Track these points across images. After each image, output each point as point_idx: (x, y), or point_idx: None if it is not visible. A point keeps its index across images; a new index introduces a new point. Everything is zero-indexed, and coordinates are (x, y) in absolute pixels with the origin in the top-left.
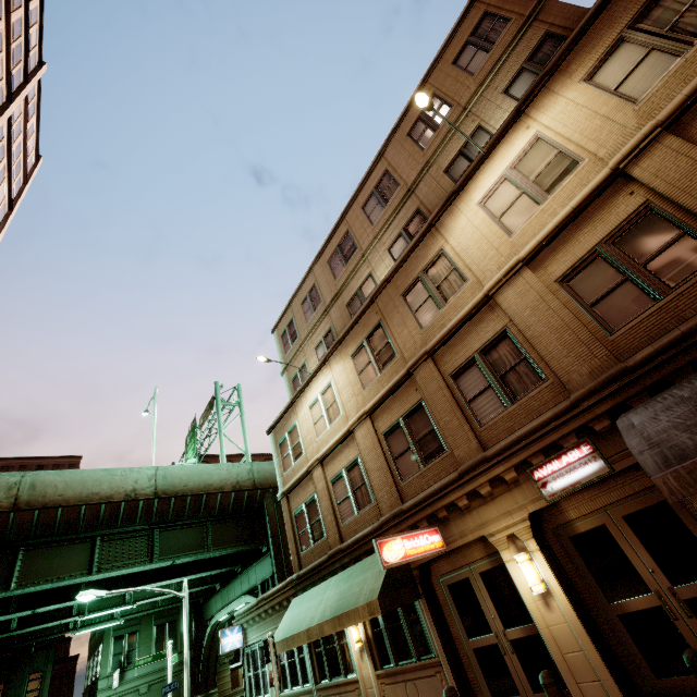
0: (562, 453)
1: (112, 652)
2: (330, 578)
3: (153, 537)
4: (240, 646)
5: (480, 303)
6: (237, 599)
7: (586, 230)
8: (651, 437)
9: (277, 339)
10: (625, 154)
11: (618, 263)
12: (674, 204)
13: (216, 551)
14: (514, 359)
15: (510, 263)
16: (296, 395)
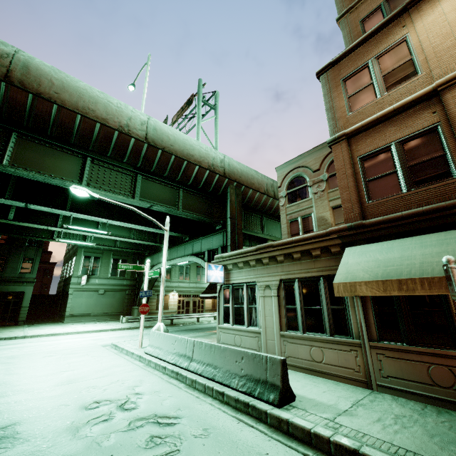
0: None
1: (82, 264)
2: None
3: (135, 179)
4: (221, 281)
5: None
6: (182, 257)
7: None
8: None
9: None
10: None
11: None
12: None
13: (183, 213)
14: None
15: None
16: None
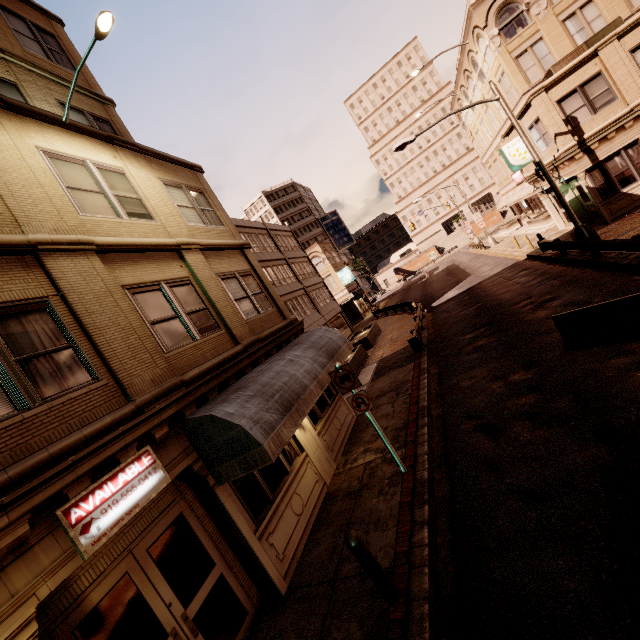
0: (120, 470)
1: None
2: None
3: None
4: None
5: (19, 247)
6: None
7: (153, 266)
8: (253, 417)
9: None
10: (185, 242)
11: (173, 302)
12: (202, 289)
13: None
14: (54, 343)
15: (81, 236)
16: None
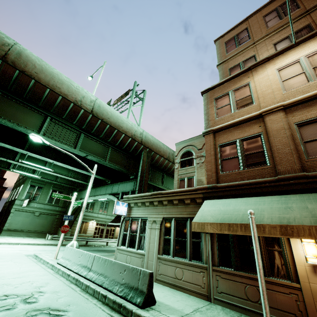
0: None
1: (27, 191)
2: (282, 195)
3: (79, 136)
4: (124, 214)
5: None
6: (103, 195)
7: None
8: None
9: (219, 45)
10: None
11: None
12: None
13: (109, 163)
14: None
15: None
16: (259, 62)
